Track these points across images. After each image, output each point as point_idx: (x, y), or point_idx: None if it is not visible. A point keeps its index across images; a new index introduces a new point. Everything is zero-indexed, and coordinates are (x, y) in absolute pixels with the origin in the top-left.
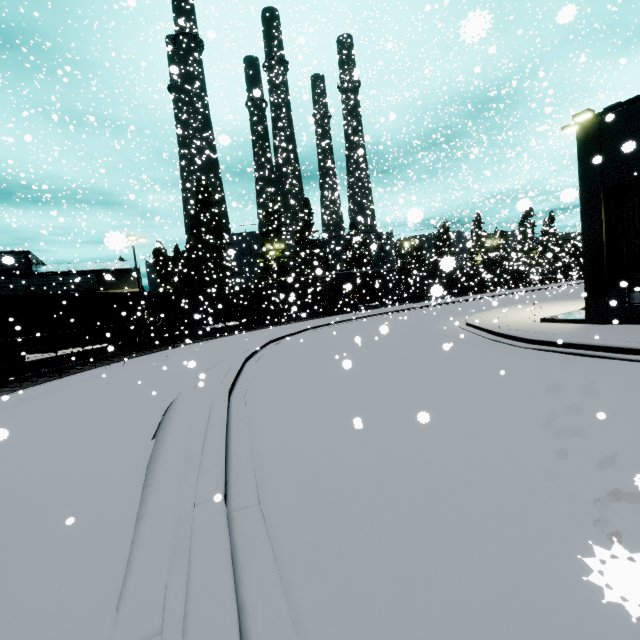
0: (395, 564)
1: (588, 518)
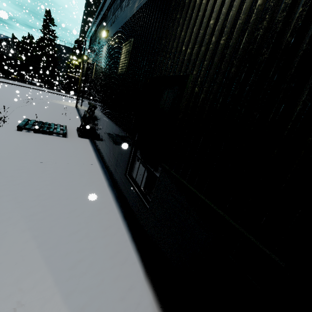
0: None
1: None
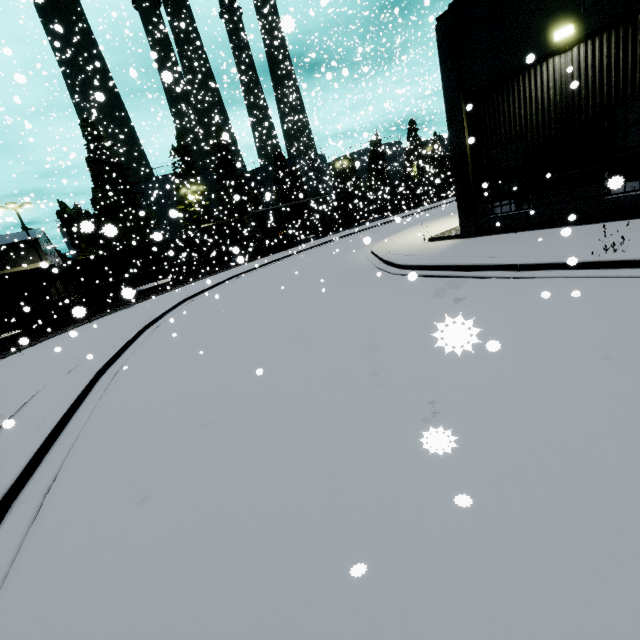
0: (115, 527)
1: (291, 453)
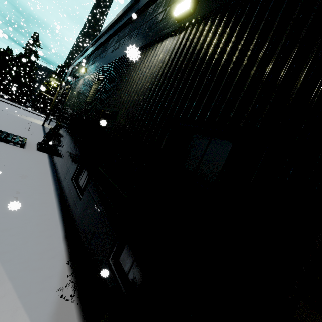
0: None
1: None
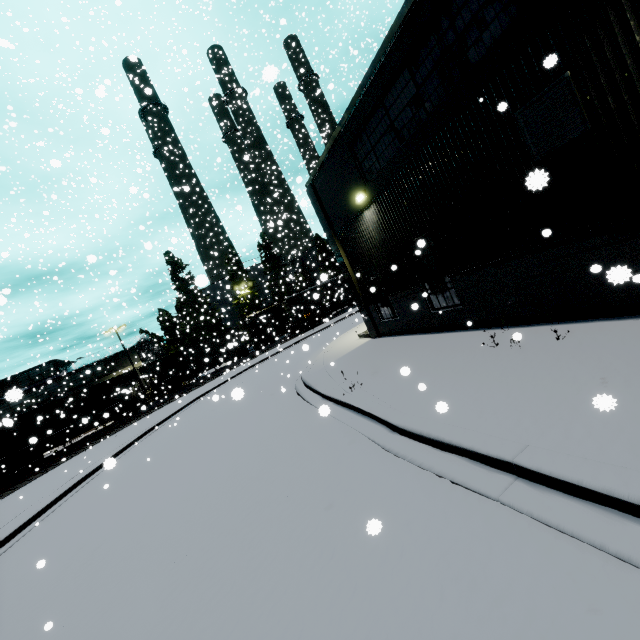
0: None
1: (49, 565)
